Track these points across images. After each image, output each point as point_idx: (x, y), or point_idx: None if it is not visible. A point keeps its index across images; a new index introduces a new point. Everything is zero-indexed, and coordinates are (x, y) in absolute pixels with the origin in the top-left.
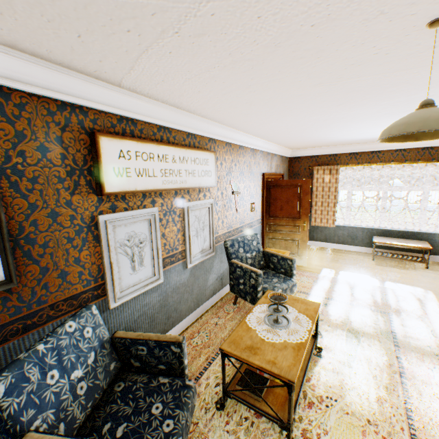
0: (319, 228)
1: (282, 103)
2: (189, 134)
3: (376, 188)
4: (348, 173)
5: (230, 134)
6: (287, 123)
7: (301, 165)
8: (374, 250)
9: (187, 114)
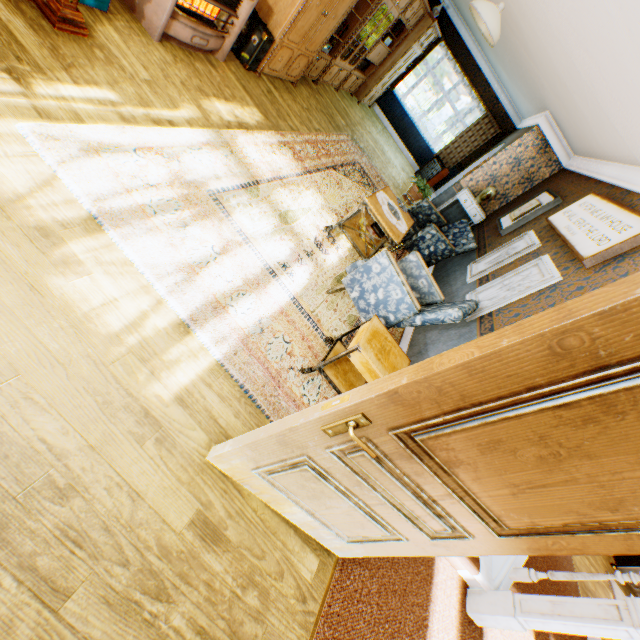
0: None
1: None
2: None
3: None
4: None
5: None
6: None
7: None
8: None
9: None
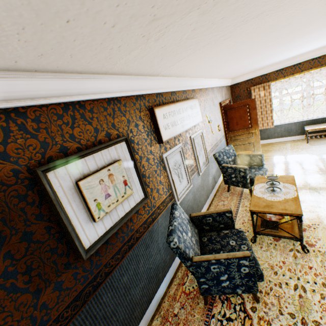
0: (262, 131)
1: (247, 55)
2: (183, 91)
3: (301, 92)
4: (276, 85)
5: (200, 83)
6: (241, 64)
7: (240, 89)
8: (307, 136)
9: (182, 79)
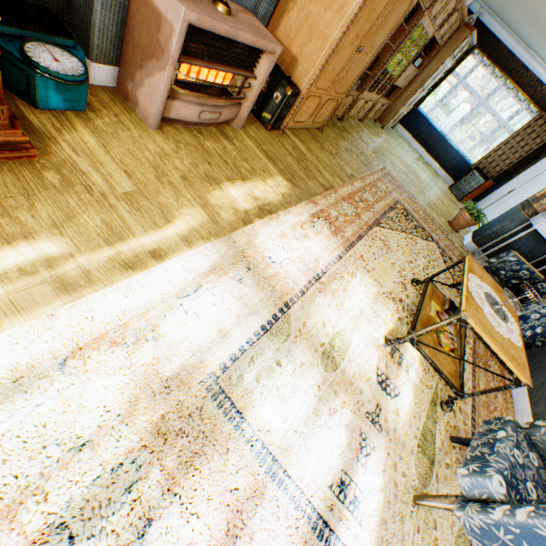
0: None
1: None
2: None
3: None
4: None
5: None
6: None
7: None
8: None
9: None
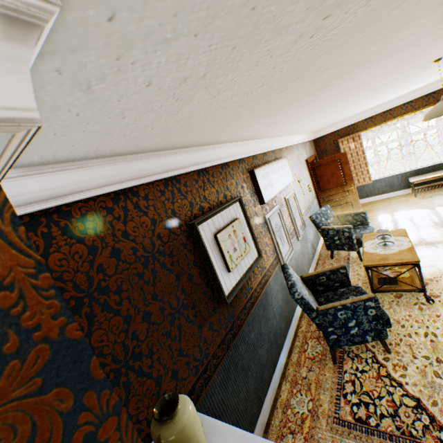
0: (358, 188)
1: (336, 111)
2: (272, 151)
3: (397, 139)
4: (367, 135)
5: (286, 141)
6: (328, 119)
7: (325, 143)
8: (413, 189)
9: (271, 139)
